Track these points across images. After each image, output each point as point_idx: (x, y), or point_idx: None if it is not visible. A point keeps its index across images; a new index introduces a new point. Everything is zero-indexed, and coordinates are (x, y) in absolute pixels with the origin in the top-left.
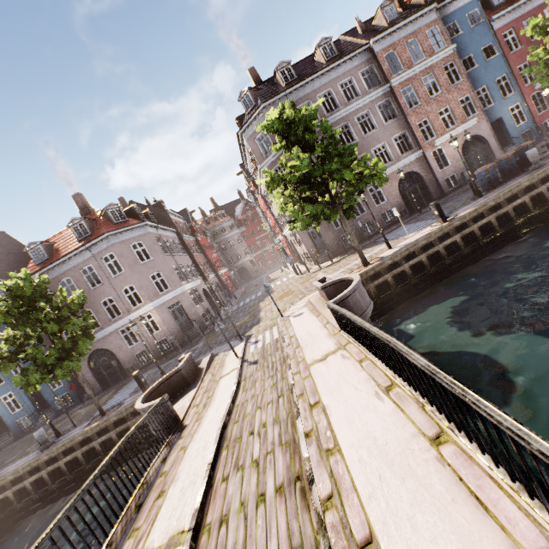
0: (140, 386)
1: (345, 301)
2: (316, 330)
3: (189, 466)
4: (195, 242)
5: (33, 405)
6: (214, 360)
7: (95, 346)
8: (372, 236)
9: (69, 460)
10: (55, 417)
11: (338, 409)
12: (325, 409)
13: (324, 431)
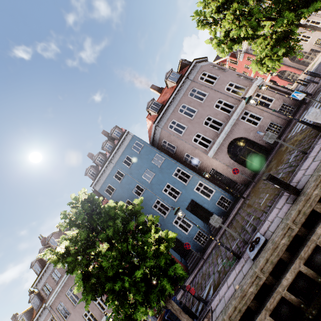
0: None
1: None
2: None
3: None
4: None
5: (199, 219)
6: None
7: (228, 141)
8: None
9: None
10: (225, 218)
11: None
12: None
13: None
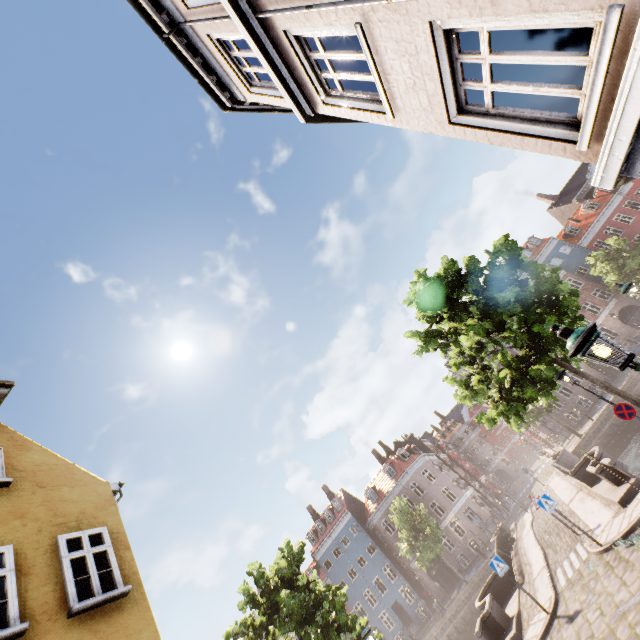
0: (481, 554)
1: (559, 461)
2: (558, 481)
3: (525, 530)
4: (447, 458)
5: (401, 621)
6: (517, 524)
7: None
8: (591, 407)
9: (462, 617)
10: (420, 628)
11: (557, 491)
12: (555, 493)
13: (554, 496)
